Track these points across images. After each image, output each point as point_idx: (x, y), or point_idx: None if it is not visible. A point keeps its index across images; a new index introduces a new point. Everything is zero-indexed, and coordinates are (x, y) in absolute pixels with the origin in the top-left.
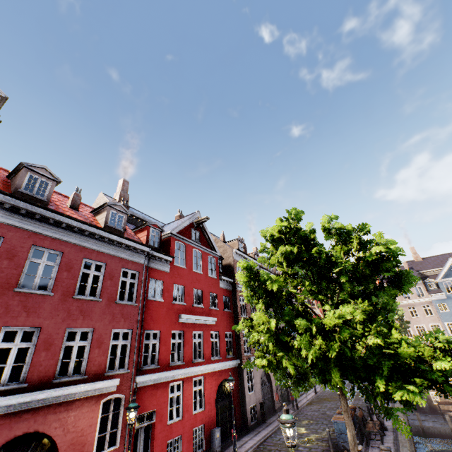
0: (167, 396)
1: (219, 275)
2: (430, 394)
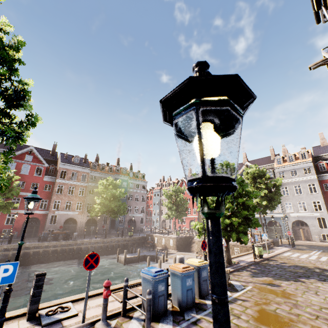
0: None
1: (46, 175)
2: (155, 238)
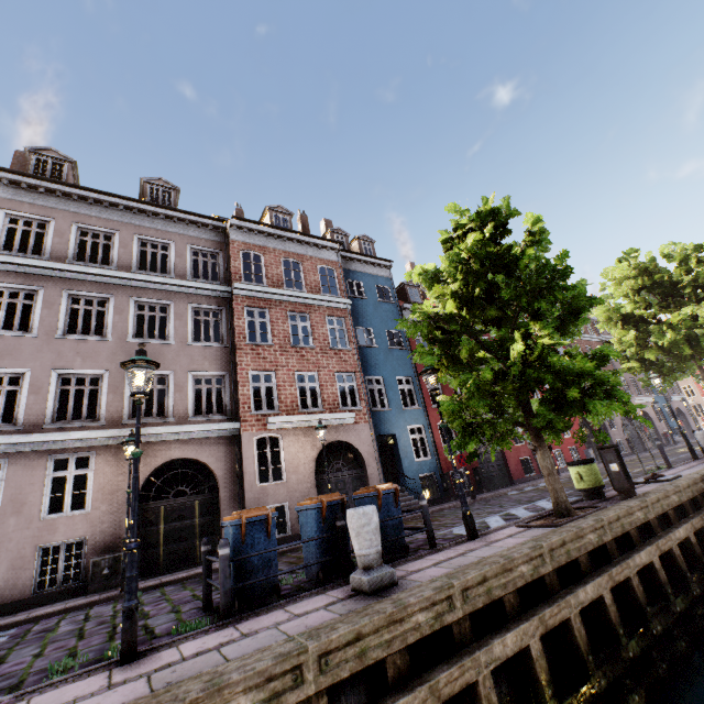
0: None
1: None
2: None
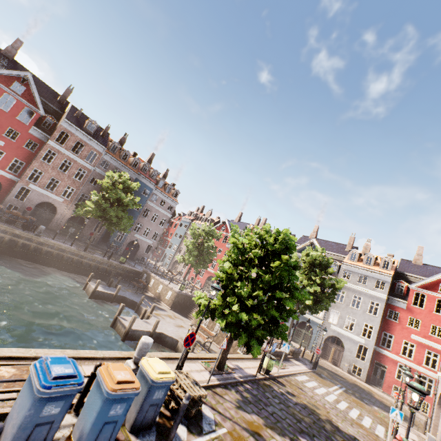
0: None
1: (36, 126)
2: (152, 280)
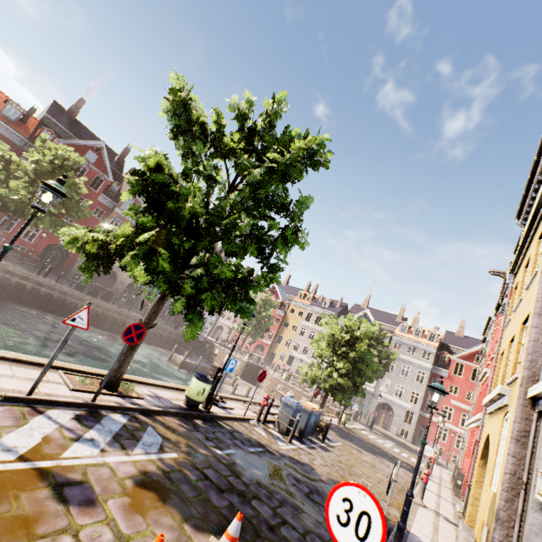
0: (4, 216)
1: (104, 193)
2: (216, 350)
